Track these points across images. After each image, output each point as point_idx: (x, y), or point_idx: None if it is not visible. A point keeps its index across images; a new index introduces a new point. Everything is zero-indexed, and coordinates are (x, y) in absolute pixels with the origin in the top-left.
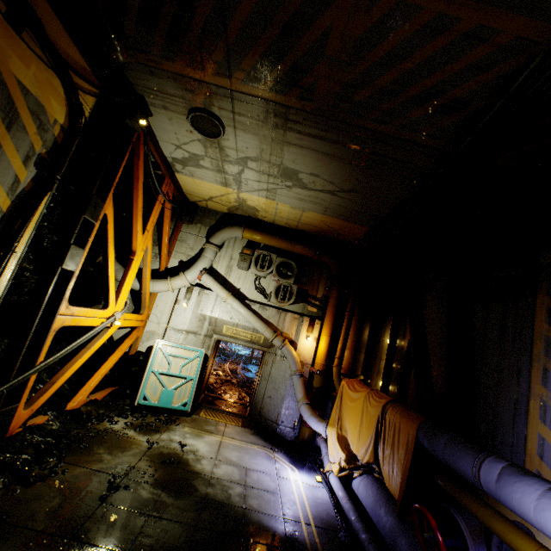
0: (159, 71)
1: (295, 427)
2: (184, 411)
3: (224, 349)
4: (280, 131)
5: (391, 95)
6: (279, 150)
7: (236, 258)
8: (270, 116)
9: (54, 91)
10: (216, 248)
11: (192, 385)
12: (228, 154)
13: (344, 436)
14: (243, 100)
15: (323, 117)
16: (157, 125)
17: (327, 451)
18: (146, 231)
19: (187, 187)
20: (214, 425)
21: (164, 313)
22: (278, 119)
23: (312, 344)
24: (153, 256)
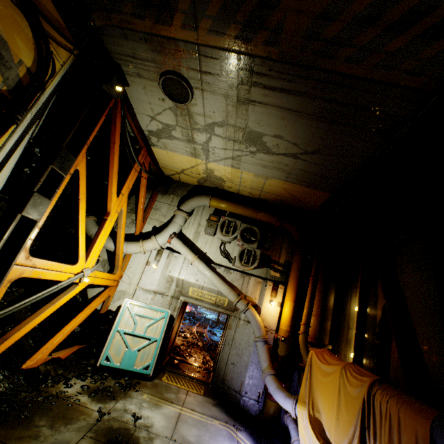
0: (132, 32)
1: (260, 399)
2: (146, 374)
3: (193, 312)
4: (245, 88)
5: (368, 23)
6: (244, 111)
7: (203, 225)
8: (236, 71)
9: (21, 31)
10: (185, 214)
11: (155, 346)
12: (196, 121)
13: (318, 418)
14: (209, 55)
15: (289, 64)
16: (134, 96)
17: (297, 435)
18: (121, 194)
19: (162, 160)
20: (175, 393)
21: (136, 274)
22: (243, 73)
23: (276, 309)
24: (130, 222)
